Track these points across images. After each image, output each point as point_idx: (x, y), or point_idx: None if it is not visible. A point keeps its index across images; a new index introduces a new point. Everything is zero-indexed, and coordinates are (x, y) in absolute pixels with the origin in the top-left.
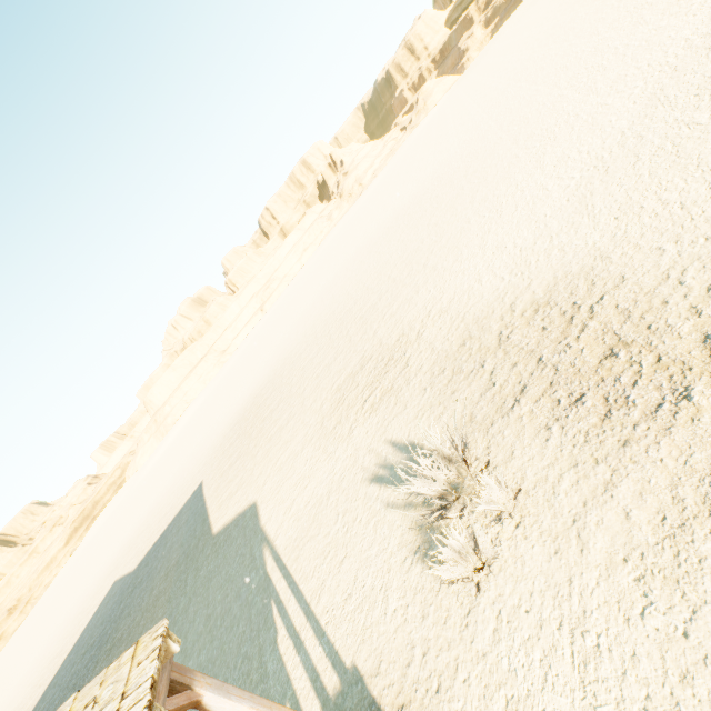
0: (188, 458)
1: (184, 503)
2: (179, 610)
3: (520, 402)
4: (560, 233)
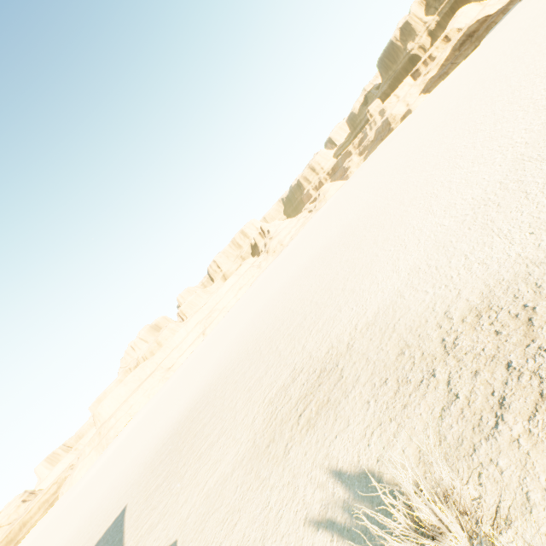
0: (119, 474)
1: (103, 533)
2: None
3: (505, 419)
4: (474, 251)
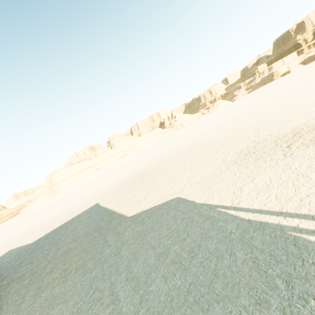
0: (76, 199)
1: (82, 212)
2: (104, 254)
3: None
4: None
